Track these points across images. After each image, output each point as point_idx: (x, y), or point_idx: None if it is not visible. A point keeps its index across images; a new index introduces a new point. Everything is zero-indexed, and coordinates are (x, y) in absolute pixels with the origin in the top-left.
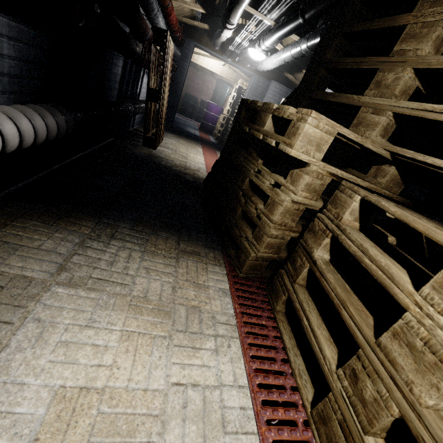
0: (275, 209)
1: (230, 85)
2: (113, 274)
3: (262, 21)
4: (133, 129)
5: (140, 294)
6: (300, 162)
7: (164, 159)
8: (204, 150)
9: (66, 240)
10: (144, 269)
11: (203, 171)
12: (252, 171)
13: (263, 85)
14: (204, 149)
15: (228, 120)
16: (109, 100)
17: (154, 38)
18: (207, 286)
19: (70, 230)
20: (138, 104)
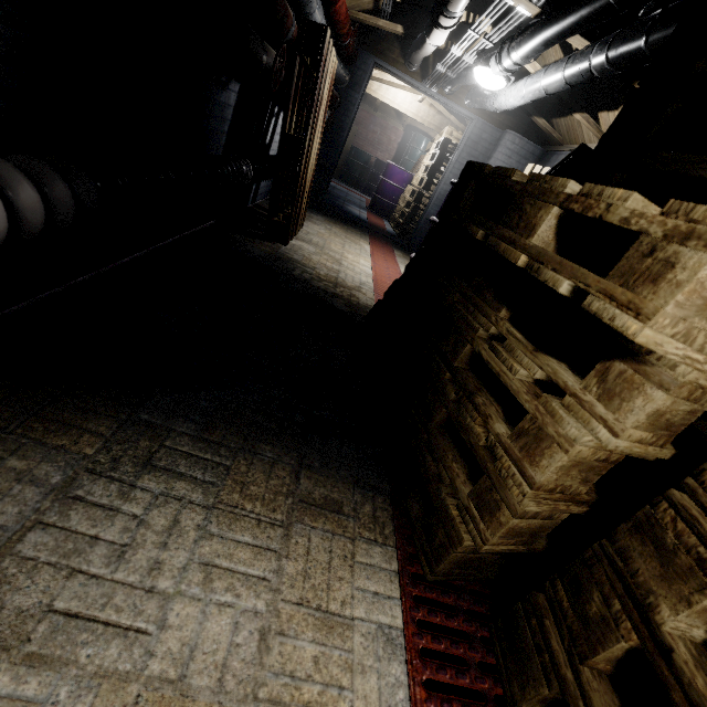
0: (542, 453)
1: (427, 136)
2: (114, 593)
3: (513, 10)
4: (255, 205)
5: (170, 669)
6: (635, 345)
7: (299, 265)
8: (373, 248)
9: (30, 479)
10: (200, 569)
11: (368, 290)
12: (480, 331)
13: (489, 138)
14: (373, 245)
15: (420, 196)
16: (207, 152)
17: (302, 41)
18: (349, 619)
19: (51, 445)
20: (263, 162)
